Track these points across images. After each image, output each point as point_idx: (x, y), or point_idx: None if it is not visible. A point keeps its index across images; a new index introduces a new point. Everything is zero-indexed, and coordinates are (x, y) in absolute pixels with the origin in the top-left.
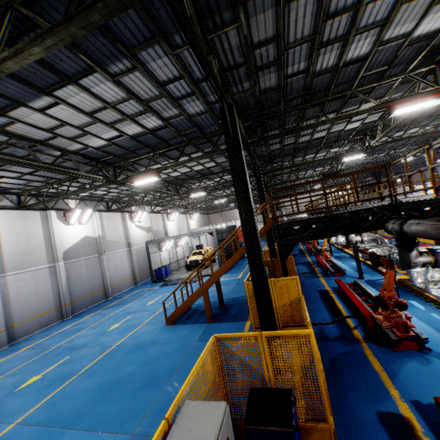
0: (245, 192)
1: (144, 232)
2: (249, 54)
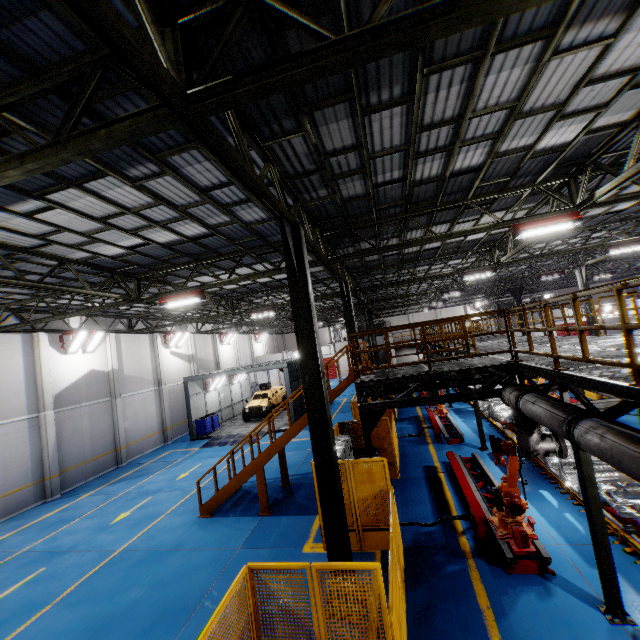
0: (310, 345)
1: (183, 361)
2: (322, 162)
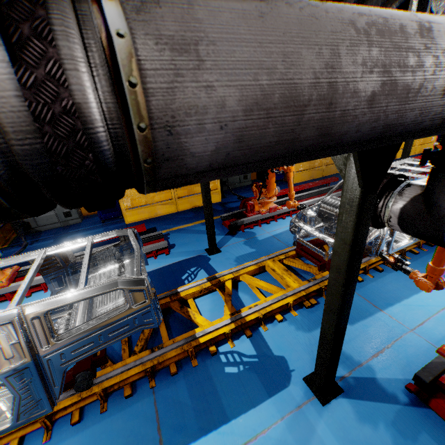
0: None
1: None
2: None
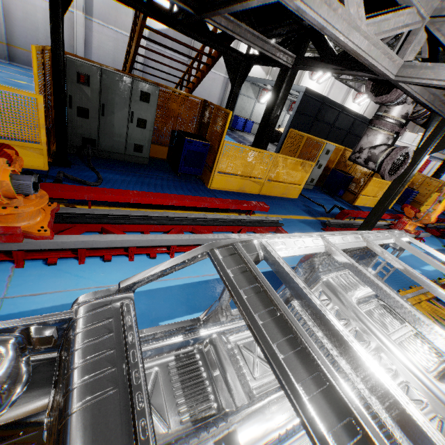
0: None
1: (261, 69)
2: None
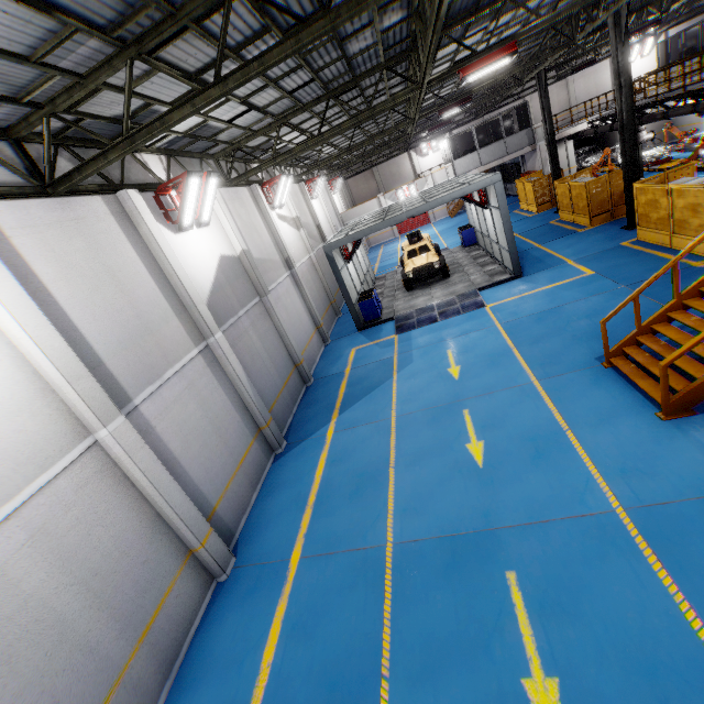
0: None
1: (292, 229)
2: None
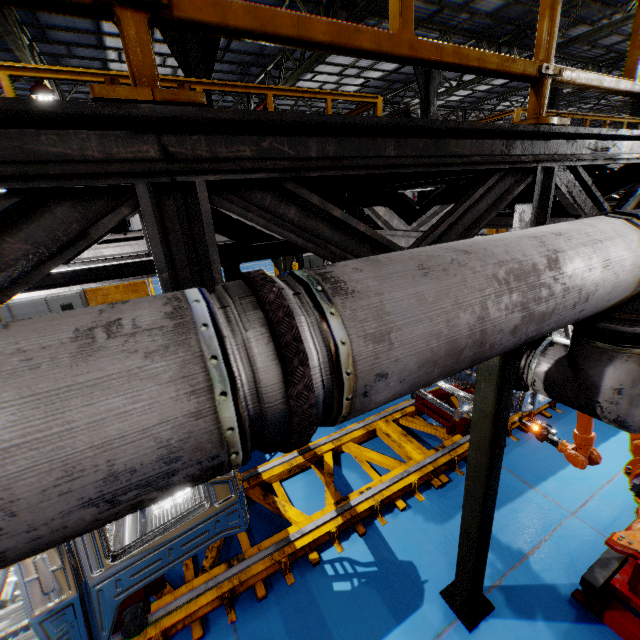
0: None
1: None
2: None
